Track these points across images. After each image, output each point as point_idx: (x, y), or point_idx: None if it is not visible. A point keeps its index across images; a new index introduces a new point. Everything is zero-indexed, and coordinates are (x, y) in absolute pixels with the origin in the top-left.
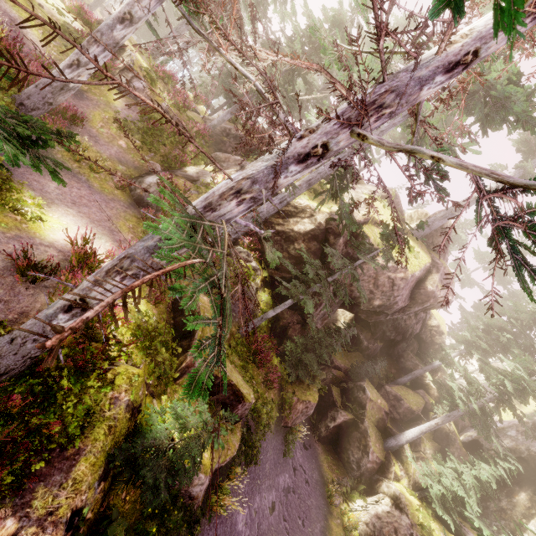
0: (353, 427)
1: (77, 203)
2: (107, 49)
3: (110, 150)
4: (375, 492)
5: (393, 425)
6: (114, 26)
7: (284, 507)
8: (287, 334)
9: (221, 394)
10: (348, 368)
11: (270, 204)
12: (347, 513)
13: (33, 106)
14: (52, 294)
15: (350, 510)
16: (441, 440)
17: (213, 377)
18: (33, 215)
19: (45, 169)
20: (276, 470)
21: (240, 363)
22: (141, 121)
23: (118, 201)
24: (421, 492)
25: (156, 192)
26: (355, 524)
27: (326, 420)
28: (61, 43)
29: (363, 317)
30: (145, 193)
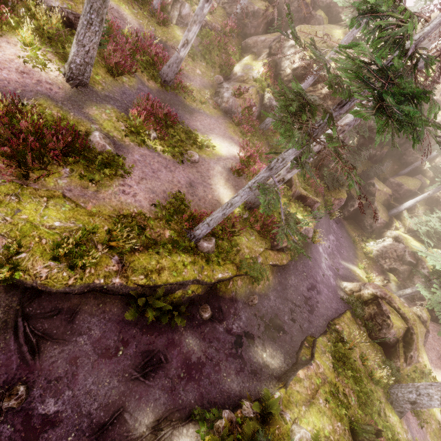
0: (366, 208)
1: (211, 129)
2: (200, 24)
3: (197, 81)
4: (382, 237)
5: (395, 202)
6: (203, 6)
7: (333, 247)
8: (323, 164)
9: (307, 202)
10: (360, 173)
11: (306, 83)
12: (365, 248)
13: (169, 80)
14: (245, 178)
15: (367, 246)
16: (432, 204)
17: (302, 196)
18: (212, 146)
19: (190, 116)
20: (327, 233)
21: (306, 187)
22: (198, 45)
23: (219, 117)
24: (413, 232)
25: (233, 101)
26: (371, 251)
27: (347, 207)
28: (136, 7)
29: (374, 137)
30: (227, 105)
